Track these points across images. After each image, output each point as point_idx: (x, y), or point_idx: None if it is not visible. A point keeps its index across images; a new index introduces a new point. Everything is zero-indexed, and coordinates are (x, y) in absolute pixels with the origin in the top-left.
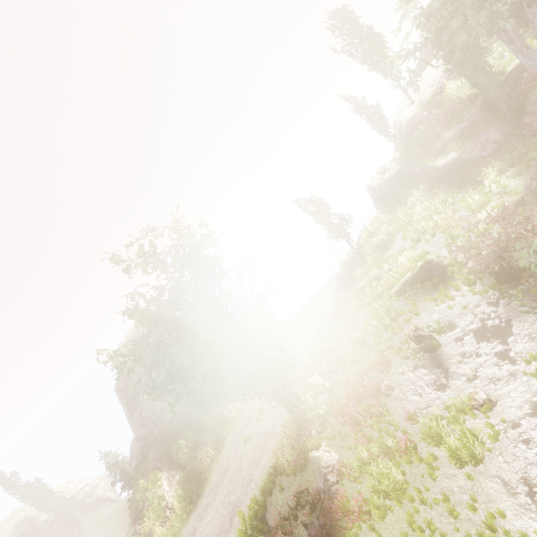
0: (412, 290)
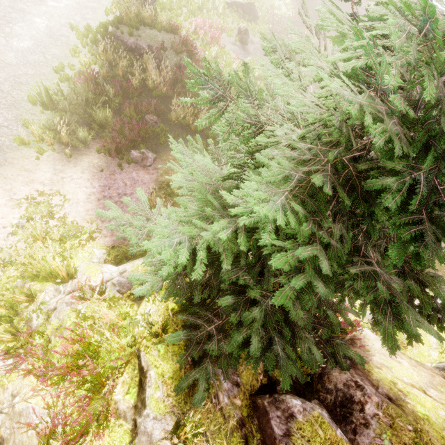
0: (235, 11)
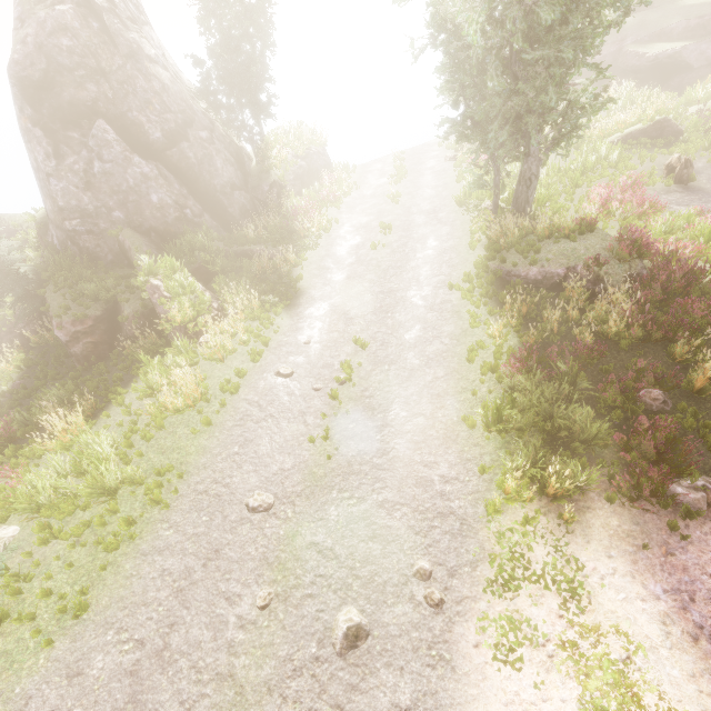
0: (632, 145)
